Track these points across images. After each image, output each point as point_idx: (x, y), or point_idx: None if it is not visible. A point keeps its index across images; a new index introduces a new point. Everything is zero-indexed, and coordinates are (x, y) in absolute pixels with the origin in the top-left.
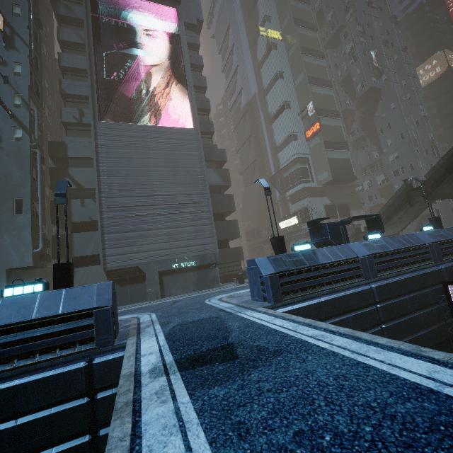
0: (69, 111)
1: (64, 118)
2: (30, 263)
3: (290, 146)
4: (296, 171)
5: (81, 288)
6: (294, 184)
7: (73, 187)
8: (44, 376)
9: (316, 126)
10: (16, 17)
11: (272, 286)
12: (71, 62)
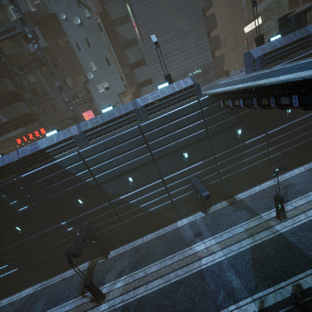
0: None
1: None
2: (125, 89)
3: None
4: None
5: (185, 79)
6: None
7: (122, 42)
8: (188, 105)
9: None
10: None
11: (260, 62)
12: None
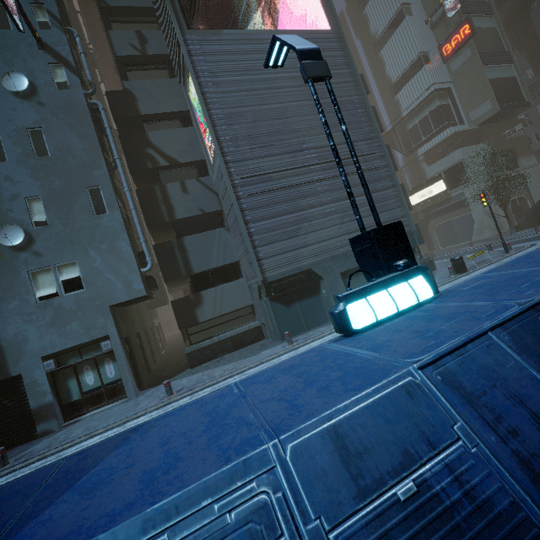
0: (122, 36)
1: (117, 49)
2: (142, 291)
3: (420, 74)
4: (433, 113)
5: None
6: (429, 134)
7: (163, 164)
8: None
9: (462, 31)
10: None
11: None
12: None
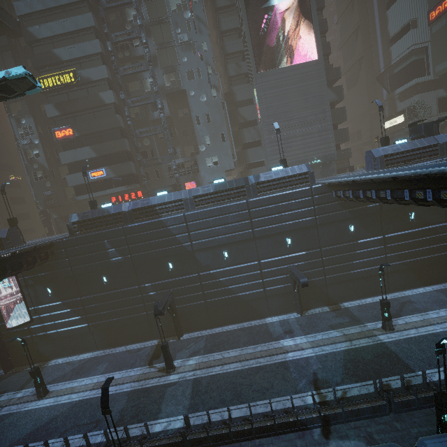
0: (231, 67)
1: (229, 74)
2: (234, 167)
3: (406, 36)
4: (409, 65)
5: (300, 166)
6: (405, 80)
7: (241, 121)
8: (300, 190)
9: (443, 4)
10: (196, 4)
11: (380, 161)
12: (226, 25)
